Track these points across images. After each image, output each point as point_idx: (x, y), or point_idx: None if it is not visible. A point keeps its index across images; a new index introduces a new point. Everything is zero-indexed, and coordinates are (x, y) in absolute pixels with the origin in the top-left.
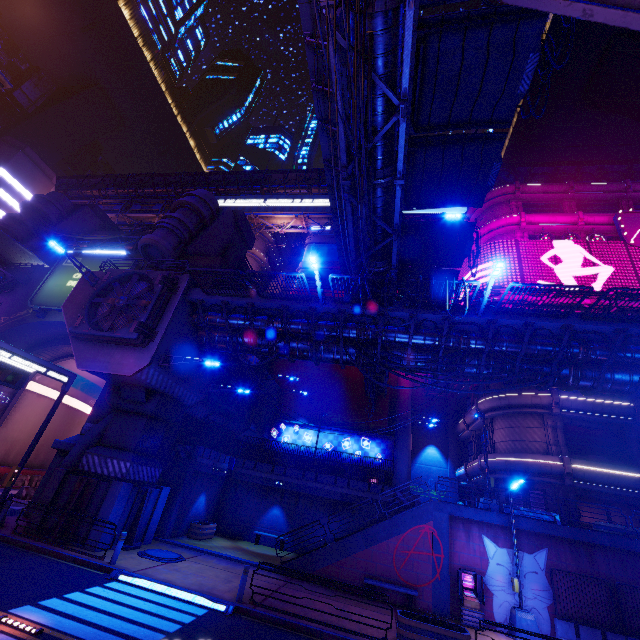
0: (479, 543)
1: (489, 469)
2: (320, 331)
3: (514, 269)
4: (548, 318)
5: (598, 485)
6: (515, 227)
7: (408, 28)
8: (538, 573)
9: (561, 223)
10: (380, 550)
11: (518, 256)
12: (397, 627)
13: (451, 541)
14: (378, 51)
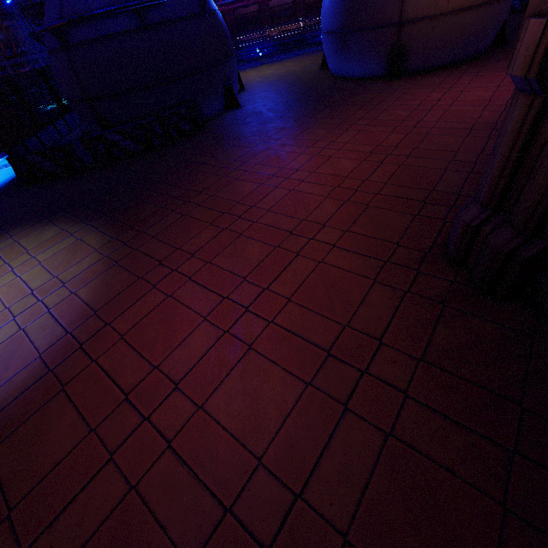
0: None
1: None
2: None
3: None
4: None
5: None
6: None
7: None
8: None
9: None
10: None
11: None
12: None
13: None
14: None
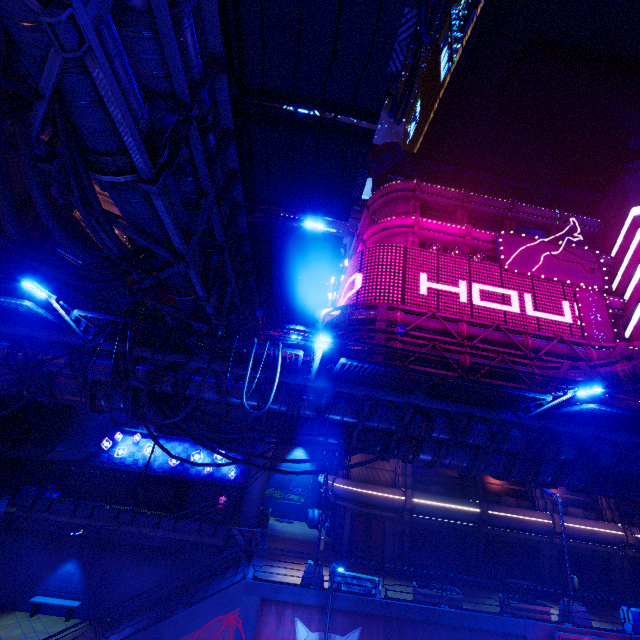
0: (290, 629)
1: (339, 495)
2: (93, 375)
3: (398, 279)
4: (392, 391)
5: (432, 518)
6: (408, 230)
7: None
8: None
9: (451, 234)
10: None
11: (404, 265)
12: None
13: (258, 630)
14: None
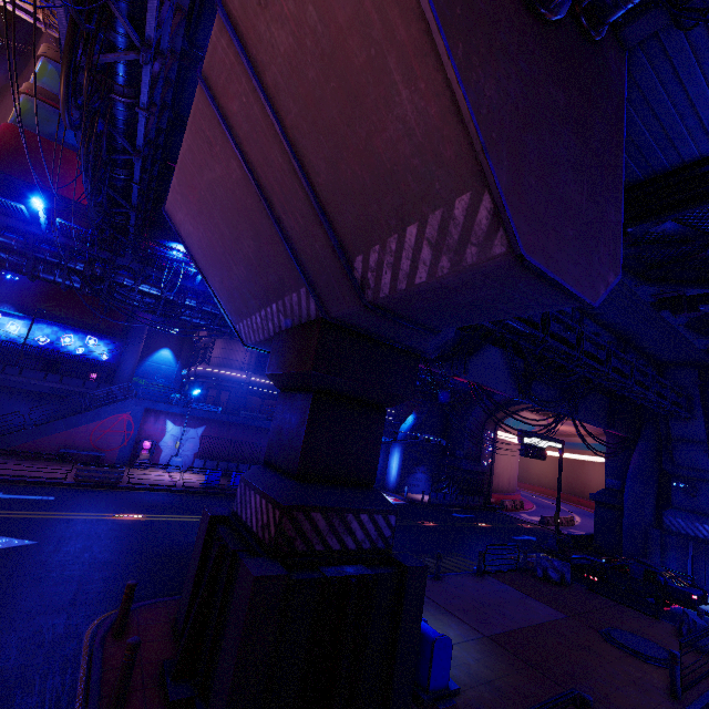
0: (163, 424)
1: (200, 375)
2: (41, 255)
3: None
4: None
5: (262, 390)
6: None
7: (141, 124)
8: (196, 438)
9: None
10: (80, 431)
11: None
12: (76, 471)
13: (143, 423)
14: (117, 115)
